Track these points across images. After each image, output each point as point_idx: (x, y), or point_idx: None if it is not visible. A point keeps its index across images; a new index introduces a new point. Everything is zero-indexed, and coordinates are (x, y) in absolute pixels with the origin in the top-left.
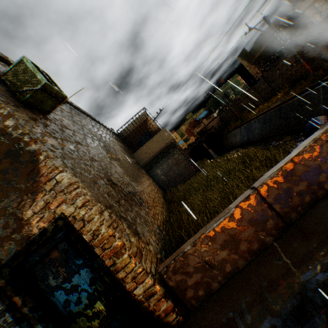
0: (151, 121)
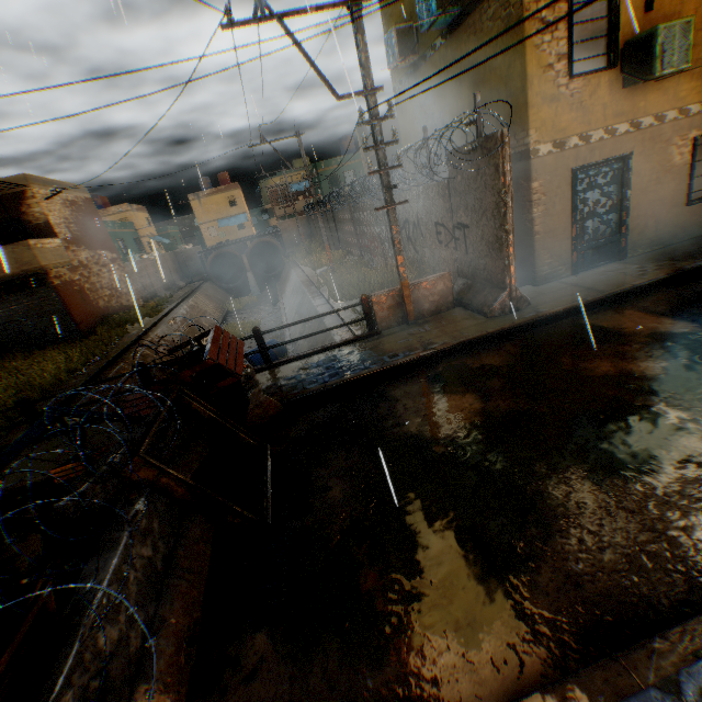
0: (36, 201)
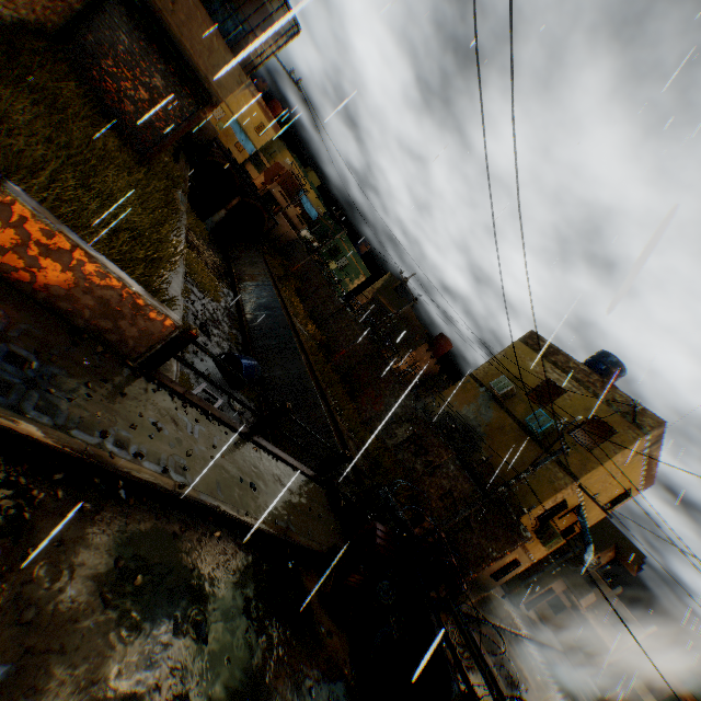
0: (274, 51)
